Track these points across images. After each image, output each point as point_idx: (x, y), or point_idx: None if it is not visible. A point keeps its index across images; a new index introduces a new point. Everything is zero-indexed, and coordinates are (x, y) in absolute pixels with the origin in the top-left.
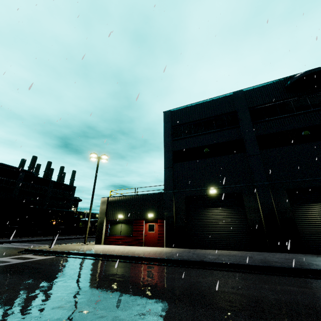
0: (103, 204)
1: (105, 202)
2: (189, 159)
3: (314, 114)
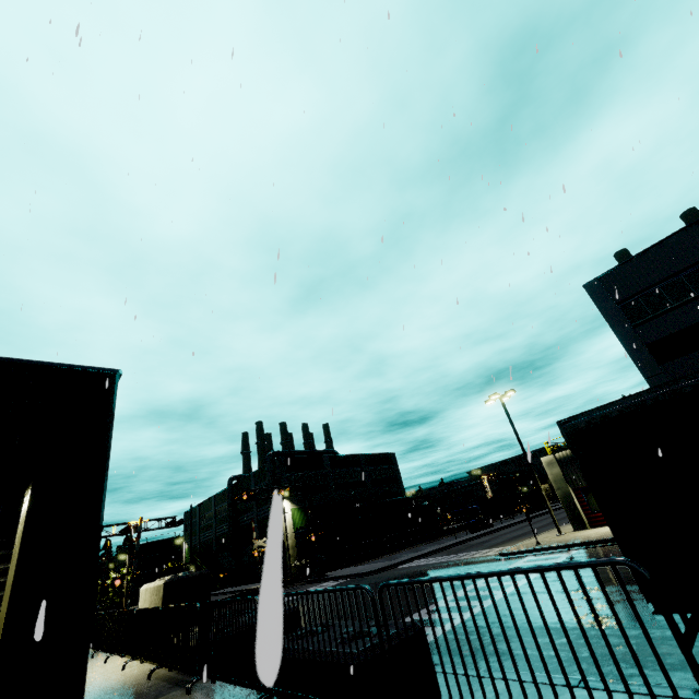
0: (552, 467)
1: (553, 463)
2: (692, 349)
3: None
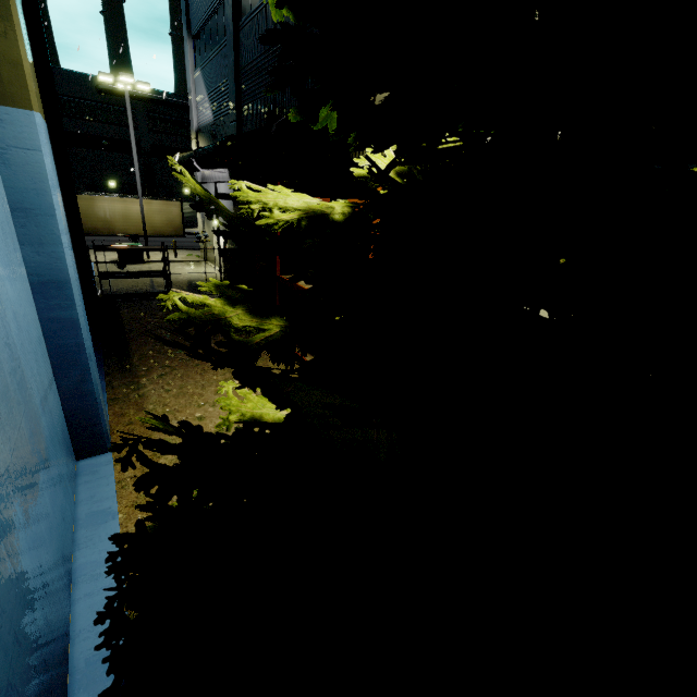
0: None
1: None
2: None
3: (114, 128)
